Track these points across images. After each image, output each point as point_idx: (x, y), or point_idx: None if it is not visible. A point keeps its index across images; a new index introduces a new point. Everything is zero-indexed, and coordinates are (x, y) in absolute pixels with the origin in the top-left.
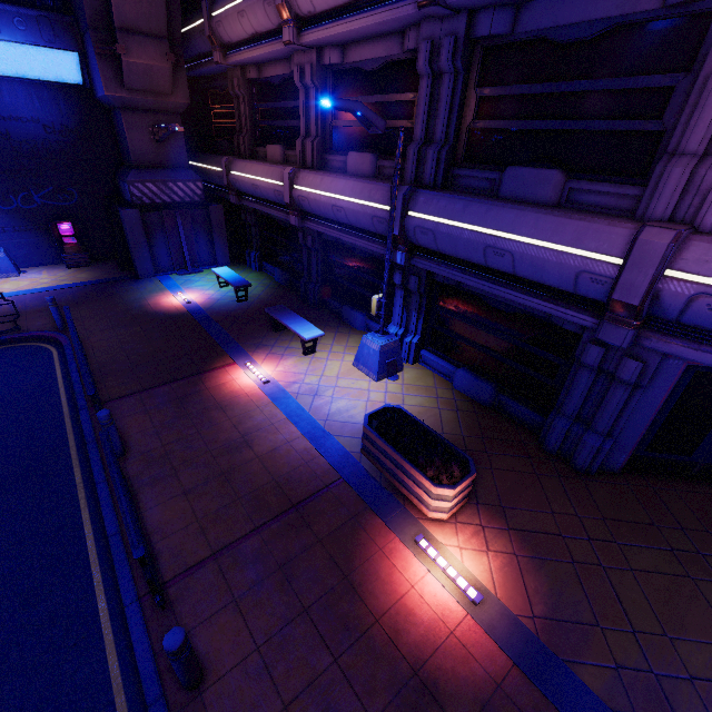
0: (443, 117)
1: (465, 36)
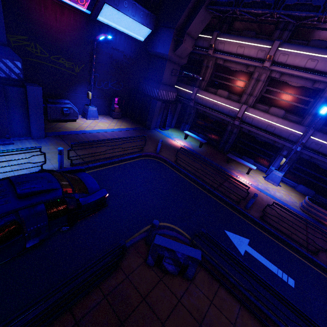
0: None
1: None
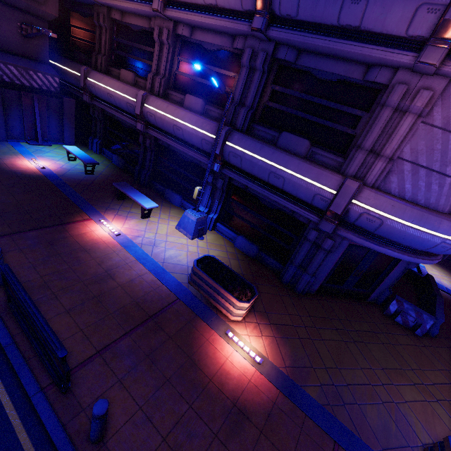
0: (252, 93)
1: (272, 55)
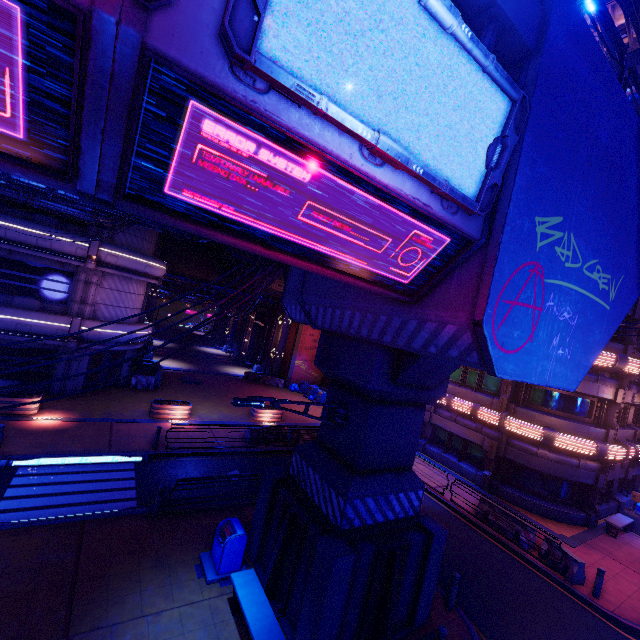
0: None
1: None
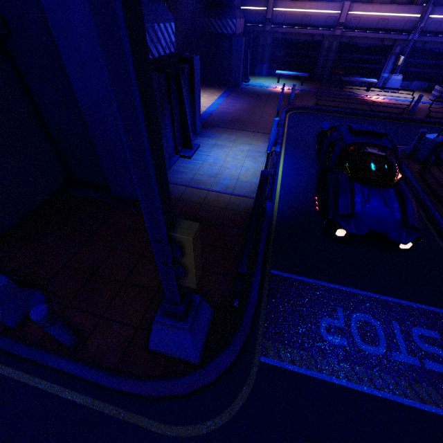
0: None
1: None
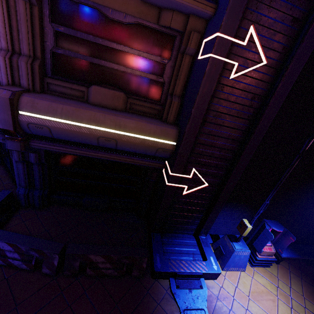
0: None
1: None
